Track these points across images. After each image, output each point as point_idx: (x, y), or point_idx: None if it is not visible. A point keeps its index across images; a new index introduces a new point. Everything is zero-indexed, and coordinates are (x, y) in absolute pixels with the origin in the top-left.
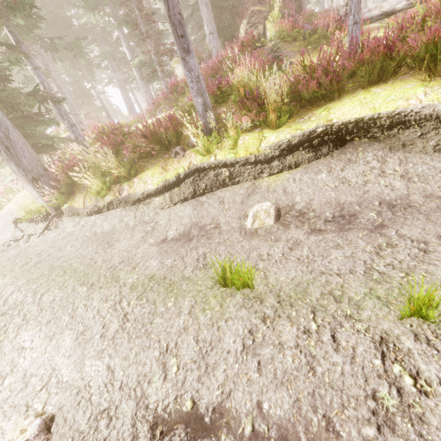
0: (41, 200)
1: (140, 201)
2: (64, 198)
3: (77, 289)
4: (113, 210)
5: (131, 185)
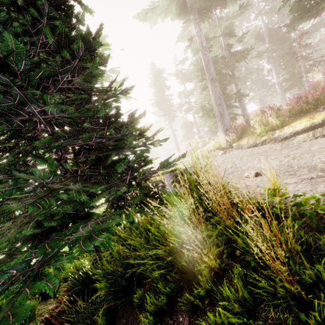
0: (224, 141)
1: (286, 139)
2: (236, 140)
3: (258, 156)
4: (264, 145)
5: (282, 130)
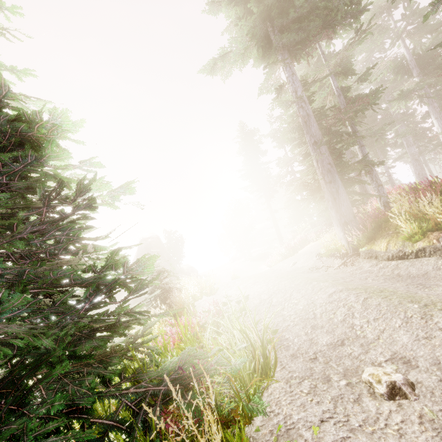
0: (344, 241)
1: None
2: (365, 241)
3: (405, 303)
4: (423, 258)
5: None
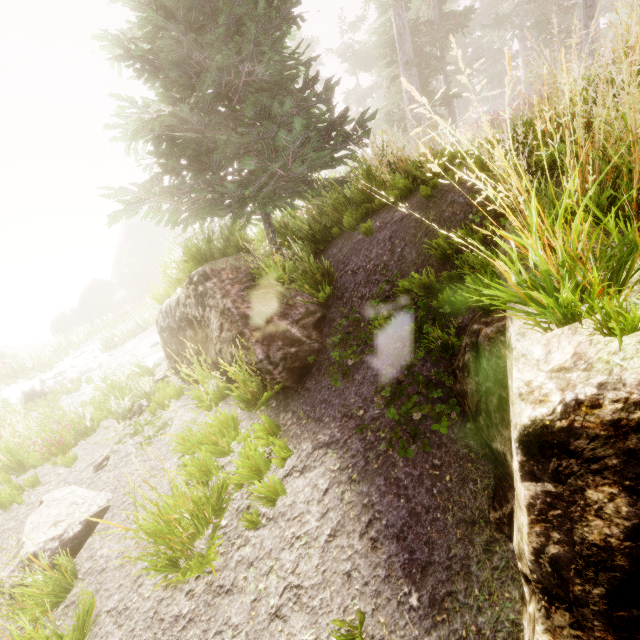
0: None
1: None
2: None
3: None
4: None
5: None
